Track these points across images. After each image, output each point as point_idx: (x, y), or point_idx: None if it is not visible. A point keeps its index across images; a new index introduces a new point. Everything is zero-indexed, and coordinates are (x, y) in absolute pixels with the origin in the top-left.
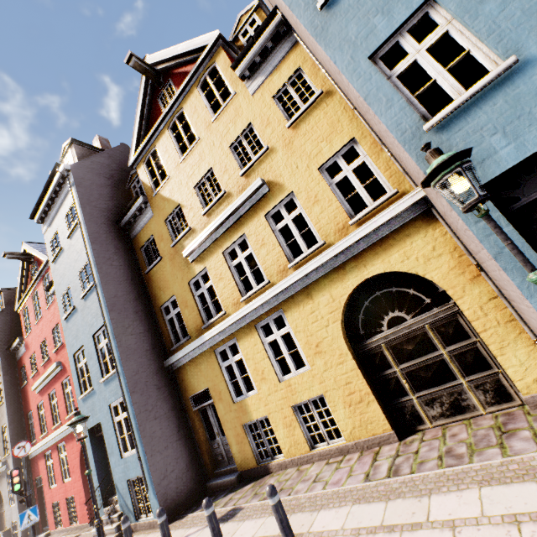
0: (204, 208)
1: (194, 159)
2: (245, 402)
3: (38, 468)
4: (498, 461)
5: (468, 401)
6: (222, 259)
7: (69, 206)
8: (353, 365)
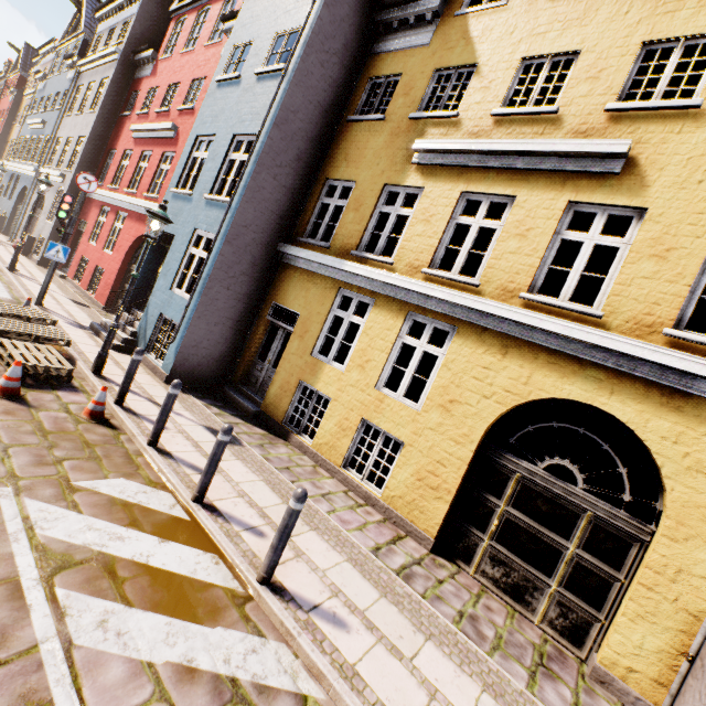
0: (502, 105)
1: (571, 8)
2: (322, 366)
3: (89, 212)
4: (520, 687)
5: (535, 601)
6: (453, 200)
7: None
8: (466, 457)
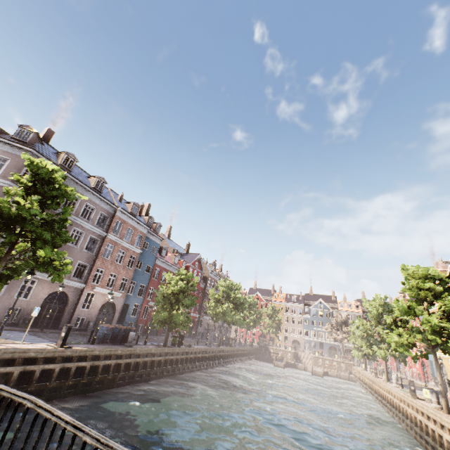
0: None
1: None
2: None
3: None
4: None
5: None
6: None
7: None
8: None
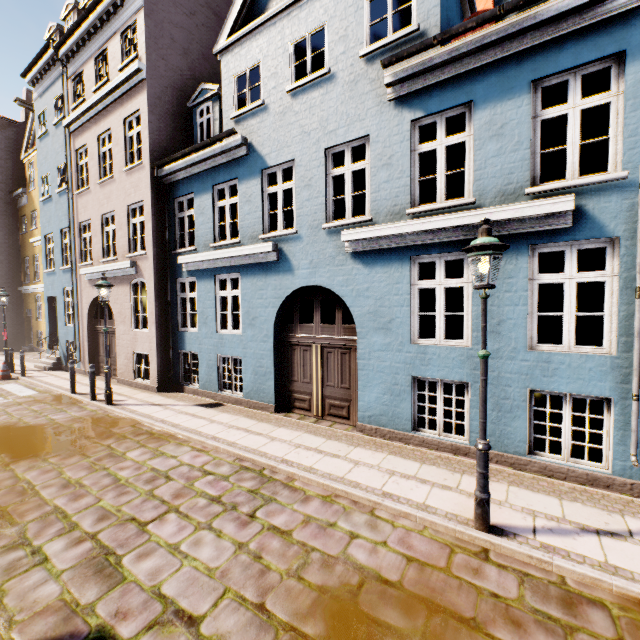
0: None
1: None
2: (39, 322)
3: None
4: None
5: None
6: None
7: None
8: None
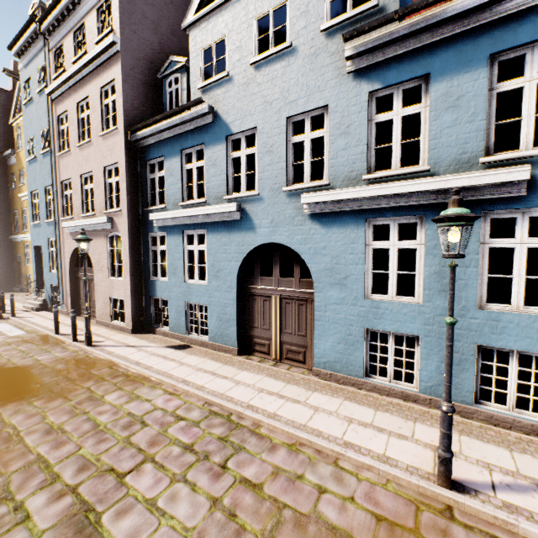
0: None
1: None
2: (28, 267)
3: None
4: None
5: None
6: None
7: None
8: None
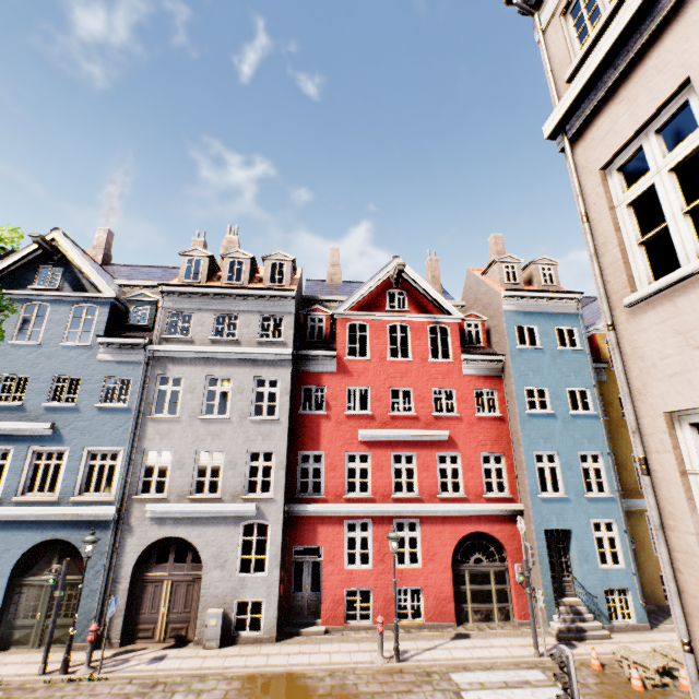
0: None
1: None
2: None
3: (312, 534)
4: None
5: None
6: None
7: (566, 325)
8: None
